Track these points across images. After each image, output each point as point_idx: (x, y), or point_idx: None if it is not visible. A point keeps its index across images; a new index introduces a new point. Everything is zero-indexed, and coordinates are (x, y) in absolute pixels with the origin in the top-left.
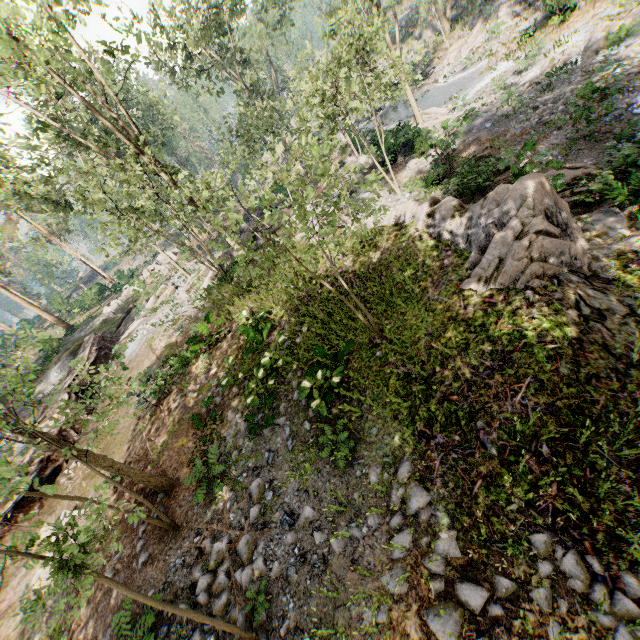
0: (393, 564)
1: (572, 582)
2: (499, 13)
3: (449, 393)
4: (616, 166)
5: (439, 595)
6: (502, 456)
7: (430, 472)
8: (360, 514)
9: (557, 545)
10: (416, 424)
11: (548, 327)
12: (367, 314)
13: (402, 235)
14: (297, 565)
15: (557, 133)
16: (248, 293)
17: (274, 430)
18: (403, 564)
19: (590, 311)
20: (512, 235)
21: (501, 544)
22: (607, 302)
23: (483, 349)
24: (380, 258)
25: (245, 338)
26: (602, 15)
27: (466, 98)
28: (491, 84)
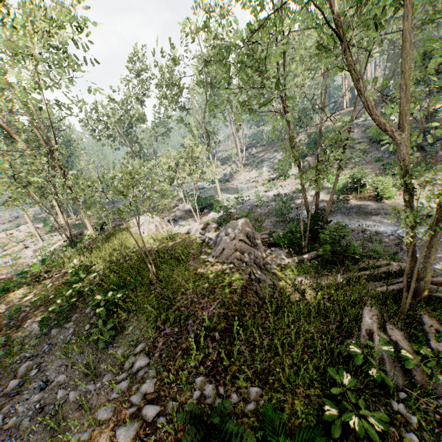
0: (109, 402)
1: (208, 400)
2: (263, 168)
3: (180, 306)
4: (287, 232)
5: (131, 417)
6: (196, 338)
7: (155, 349)
8: (100, 376)
9: (207, 382)
10: (157, 322)
11: (234, 279)
12: (151, 262)
13: (188, 236)
14: (33, 415)
15: (273, 217)
16: (84, 253)
17: (61, 331)
18: (115, 401)
19: (255, 277)
20: (230, 239)
21: (179, 385)
22: (265, 278)
23: (204, 286)
24: (173, 245)
25: (67, 278)
26: (297, 182)
27: (243, 194)
28: (253, 192)
